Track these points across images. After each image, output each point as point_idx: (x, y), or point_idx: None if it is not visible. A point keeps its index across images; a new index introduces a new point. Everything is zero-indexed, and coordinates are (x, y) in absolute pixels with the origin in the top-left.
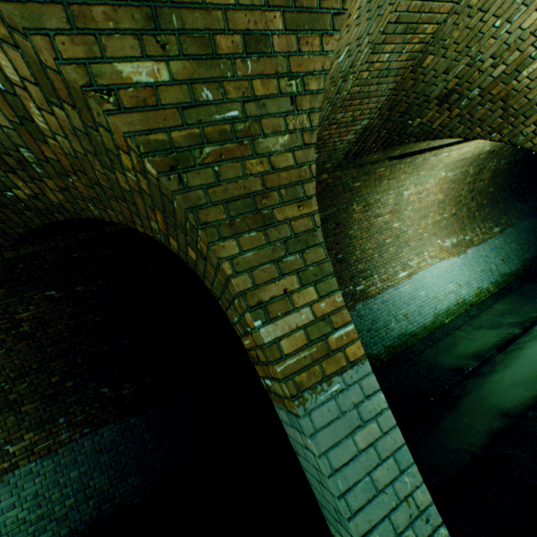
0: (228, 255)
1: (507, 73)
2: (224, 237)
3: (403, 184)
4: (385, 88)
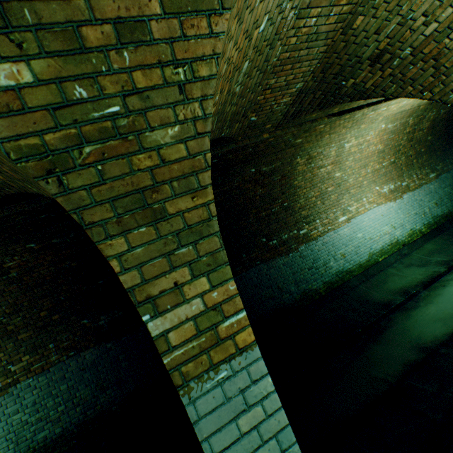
0: (116, 253)
1: (439, 31)
2: (111, 235)
3: (344, 137)
4: (316, 52)
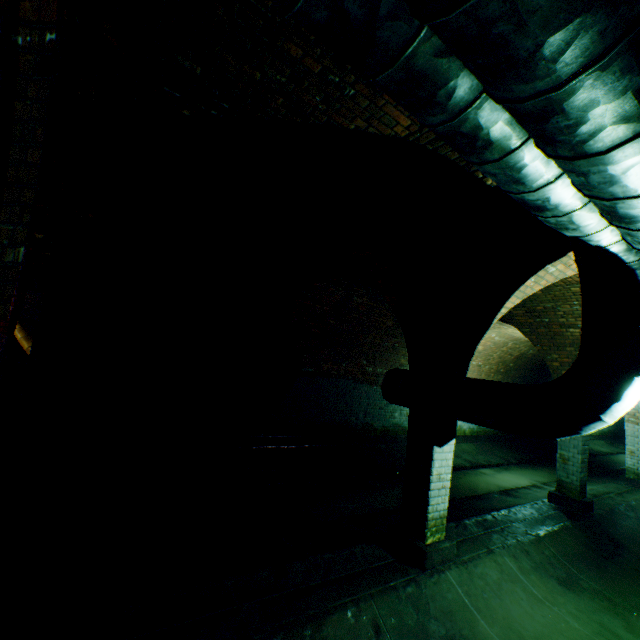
0: None
1: None
2: None
3: None
4: None
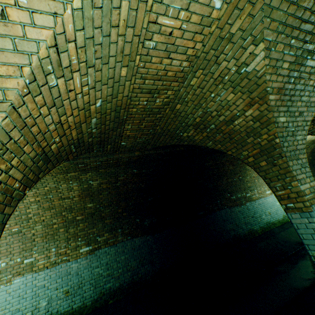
0: (290, 165)
1: None
2: (289, 160)
3: None
4: None
